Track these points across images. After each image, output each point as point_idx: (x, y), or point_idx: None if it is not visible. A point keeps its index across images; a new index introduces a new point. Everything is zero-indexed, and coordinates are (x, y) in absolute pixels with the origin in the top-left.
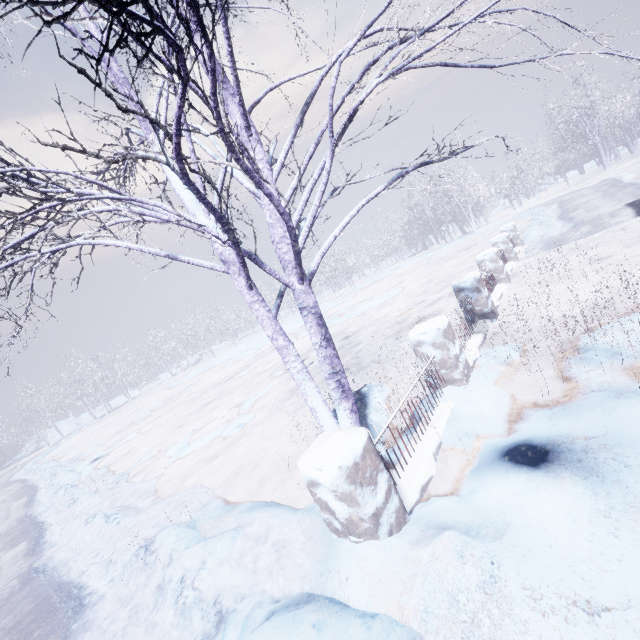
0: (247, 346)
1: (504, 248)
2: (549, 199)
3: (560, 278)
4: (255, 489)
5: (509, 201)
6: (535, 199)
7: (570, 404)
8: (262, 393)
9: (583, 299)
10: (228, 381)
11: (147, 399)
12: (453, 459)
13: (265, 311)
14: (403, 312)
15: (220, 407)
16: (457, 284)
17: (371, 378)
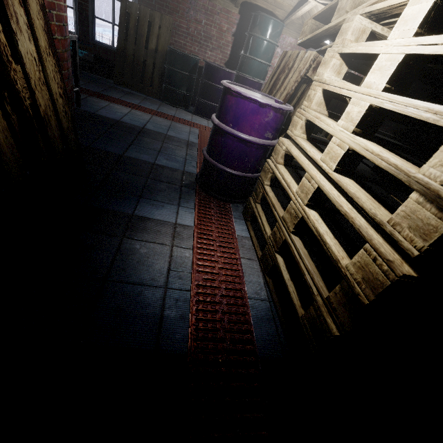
0: None
1: None
2: None
3: None
4: None
5: None
6: None
7: None
8: None
9: None
10: None
11: None
12: None
13: None
14: None
15: None
16: None
17: None
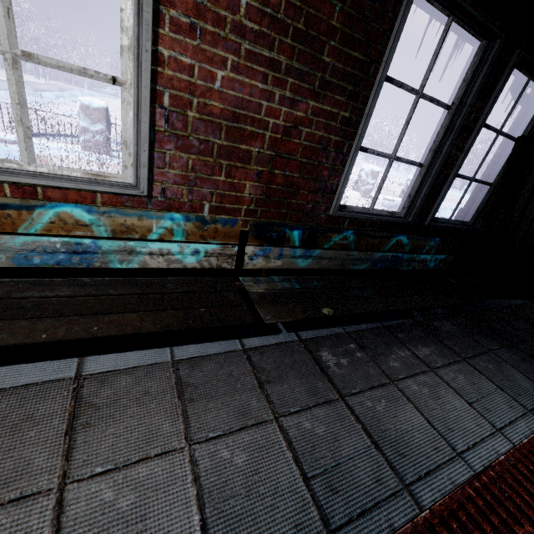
0: None
1: (363, 178)
2: None
3: None
4: None
5: None
6: None
7: None
8: None
9: None
10: None
11: None
12: None
13: None
14: None
15: None
16: None
17: None
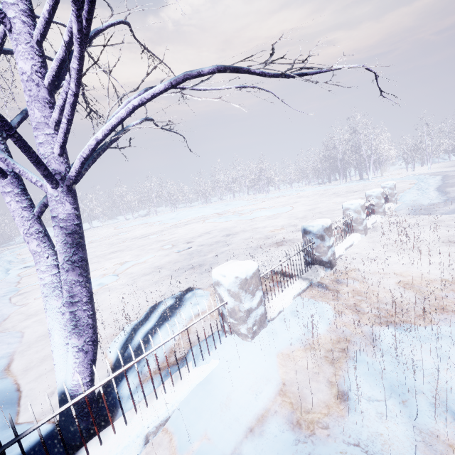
0: (176, 215)
1: (376, 202)
2: (437, 171)
3: (404, 251)
4: (37, 363)
5: (405, 163)
6: (427, 167)
7: (321, 452)
8: (142, 260)
9: (417, 282)
10: (142, 238)
11: (99, 231)
12: (164, 451)
13: (18, 207)
14: (276, 229)
15: (116, 259)
16: (306, 226)
17: (206, 284)
